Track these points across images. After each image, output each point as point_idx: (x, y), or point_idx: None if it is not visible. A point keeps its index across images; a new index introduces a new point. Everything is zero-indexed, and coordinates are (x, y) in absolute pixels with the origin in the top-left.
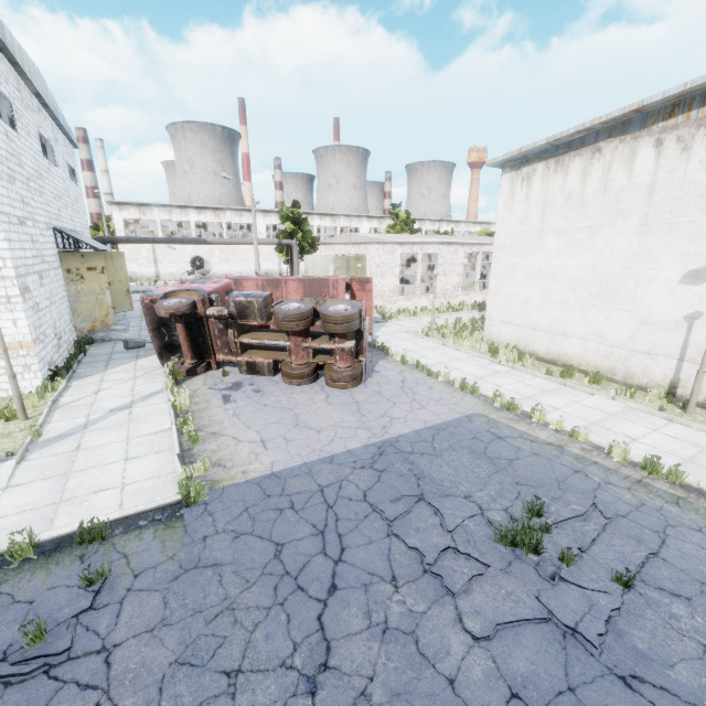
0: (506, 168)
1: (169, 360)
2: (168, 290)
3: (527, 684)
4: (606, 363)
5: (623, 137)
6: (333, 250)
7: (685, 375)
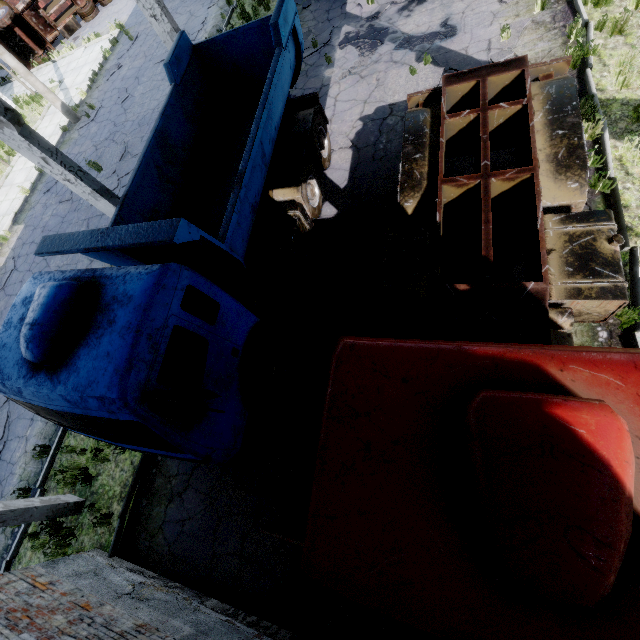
0: None
1: (30, 65)
2: None
3: None
4: None
5: None
6: None
7: None
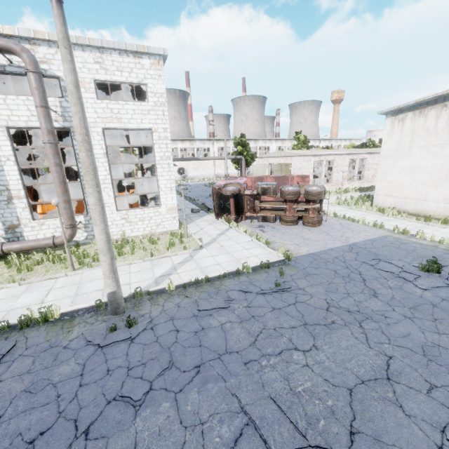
0: (389, 115)
1: (221, 216)
2: (222, 183)
3: (447, 298)
4: None
5: None
6: (268, 161)
7: None
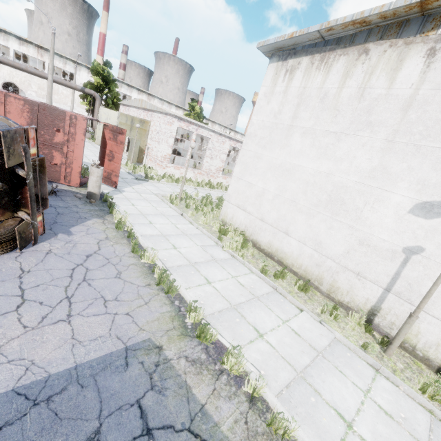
0: (275, 57)
1: None
2: None
3: None
4: (316, 271)
5: (396, 40)
6: (129, 112)
7: (387, 306)
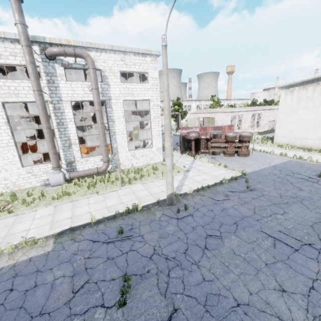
0: (283, 88)
1: (185, 152)
2: (186, 132)
3: None
4: None
5: None
6: (197, 116)
7: None
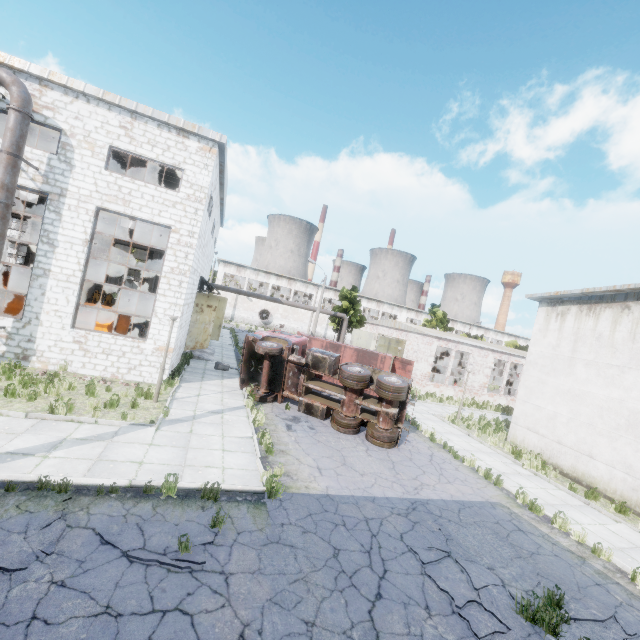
0: (543, 302)
1: (248, 385)
2: (265, 335)
3: None
4: (634, 496)
5: None
6: (377, 330)
7: None
